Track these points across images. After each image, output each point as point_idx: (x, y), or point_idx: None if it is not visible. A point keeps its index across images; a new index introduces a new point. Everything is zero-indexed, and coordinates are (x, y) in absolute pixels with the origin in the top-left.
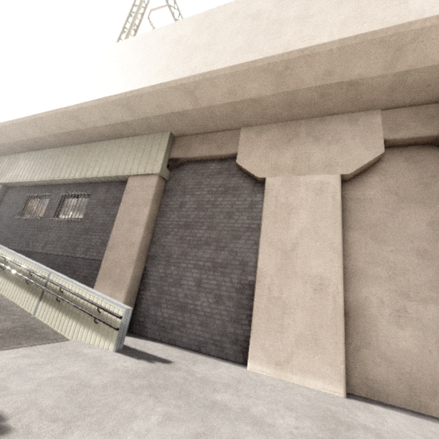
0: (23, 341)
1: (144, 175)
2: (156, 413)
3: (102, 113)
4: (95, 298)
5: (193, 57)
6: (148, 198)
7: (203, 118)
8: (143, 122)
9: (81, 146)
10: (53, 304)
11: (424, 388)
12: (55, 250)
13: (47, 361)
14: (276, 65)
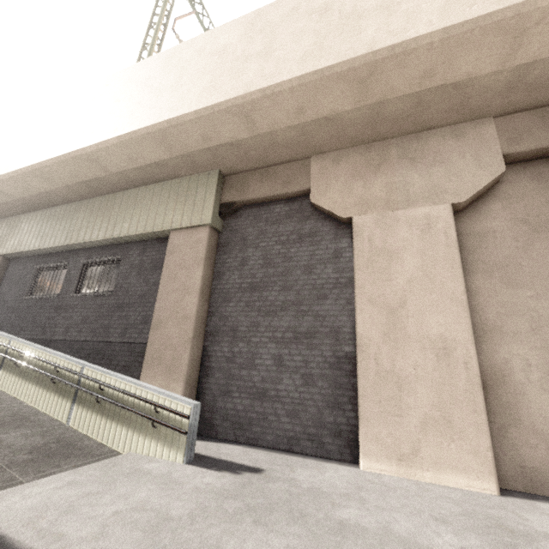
0: (62, 462)
1: (190, 227)
2: (274, 548)
3: (129, 153)
4: (149, 394)
5: (245, 69)
6: (199, 257)
7: (262, 148)
8: (182, 160)
9: (103, 198)
10: (91, 408)
11: None
12: (81, 335)
13: (103, 487)
14: (359, 70)
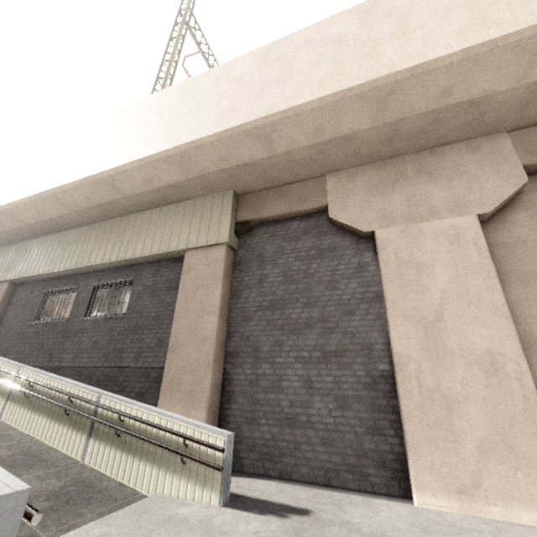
0: (84, 510)
1: (206, 246)
2: None
3: (147, 175)
4: (176, 425)
5: (264, 94)
6: (217, 275)
7: (278, 167)
8: (198, 181)
9: (115, 221)
10: (110, 442)
11: None
12: (91, 361)
13: None
14: (379, 90)
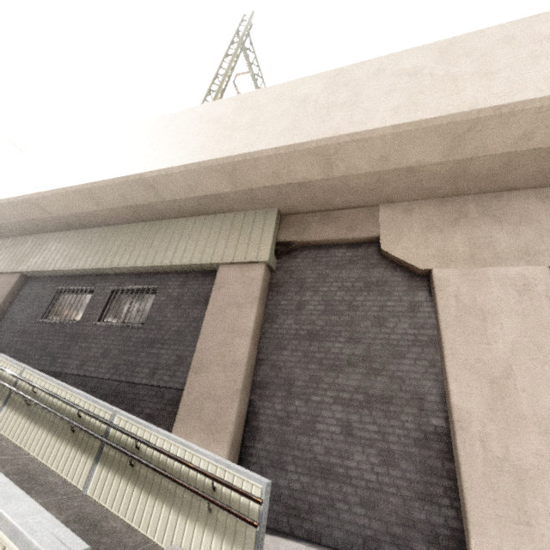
0: None
1: (243, 263)
2: None
3: (191, 182)
4: (203, 462)
5: (330, 116)
6: (253, 295)
7: (330, 191)
8: (244, 194)
9: (145, 224)
10: (121, 471)
11: None
12: (99, 371)
13: None
14: (458, 125)
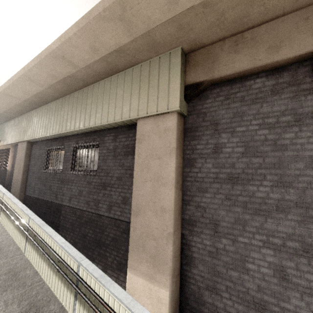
0: None
1: (156, 115)
2: None
3: (90, 42)
4: None
5: None
6: (170, 146)
7: (245, 0)
8: (143, 41)
9: (78, 92)
10: None
11: None
12: (79, 205)
13: None
14: None
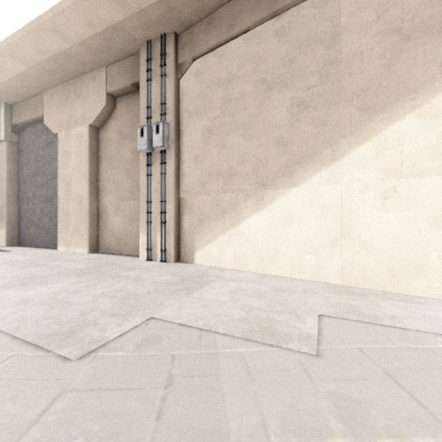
0: None
1: None
2: None
3: None
4: None
5: None
6: (4, 160)
7: (11, 90)
8: None
9: None
10: None
11: (122, 243)
12: None
13: None
14: (3, 52)
